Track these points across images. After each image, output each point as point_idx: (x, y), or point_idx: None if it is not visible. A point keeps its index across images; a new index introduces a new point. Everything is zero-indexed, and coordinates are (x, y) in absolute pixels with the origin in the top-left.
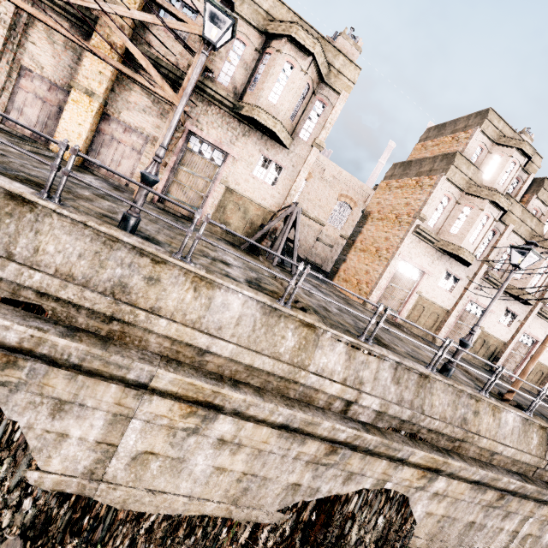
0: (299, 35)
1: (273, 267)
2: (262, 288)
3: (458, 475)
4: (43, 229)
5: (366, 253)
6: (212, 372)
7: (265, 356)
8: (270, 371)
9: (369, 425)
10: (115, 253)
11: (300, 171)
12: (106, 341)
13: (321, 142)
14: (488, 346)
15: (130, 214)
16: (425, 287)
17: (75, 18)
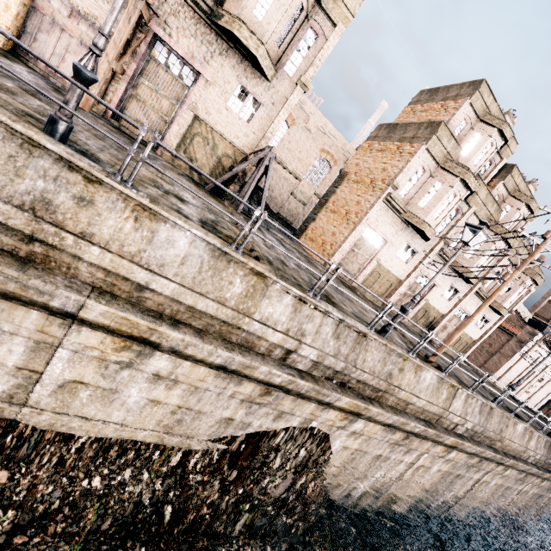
0: None
1: (237, 214)
2: (217, 231)
3: (375, 419)
4: None
5: (335, 215)
6: (151, 310)
7: (210, 299)
8: (213, 314)
9: (305, 373)
10: (35, 160)
11: (279, 111)
12: (25, 263)
13: (307, 81)
14: (428, 316)
15: (59, 117)
16: (385, 256)
17: None
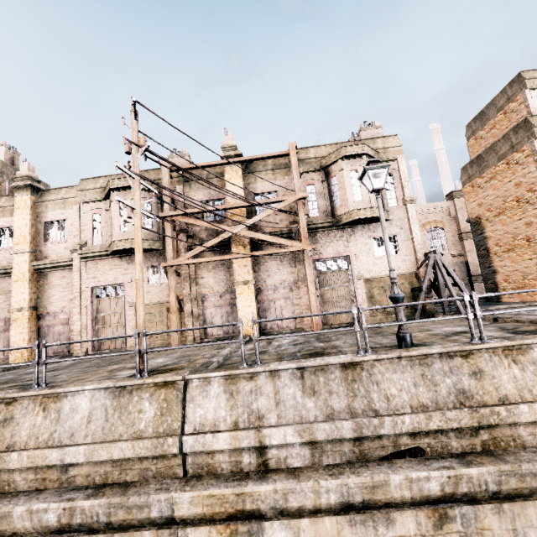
0: (348, 152)
1: None
2: (530, 331)
3: None
4: (378, 378)
5: (515, 251)
6: None
7: None
8: None
9: None
10: (432, 367)
11: (410, 228)
12: (491, 454)
13: (410, 197)
14: None
15: (404, 332)
16: None
17: (217, 247)
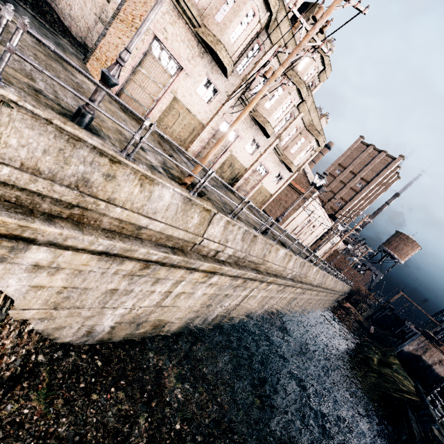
0: None
1: None
2: None
3: (68, 245)
4: None
5: (123, 24)
6: None
7: None
8: None
9: None
10: None
11: None
12: None
13: None
14: (233, 169)
15: None
16: (182, 88)
17: None
